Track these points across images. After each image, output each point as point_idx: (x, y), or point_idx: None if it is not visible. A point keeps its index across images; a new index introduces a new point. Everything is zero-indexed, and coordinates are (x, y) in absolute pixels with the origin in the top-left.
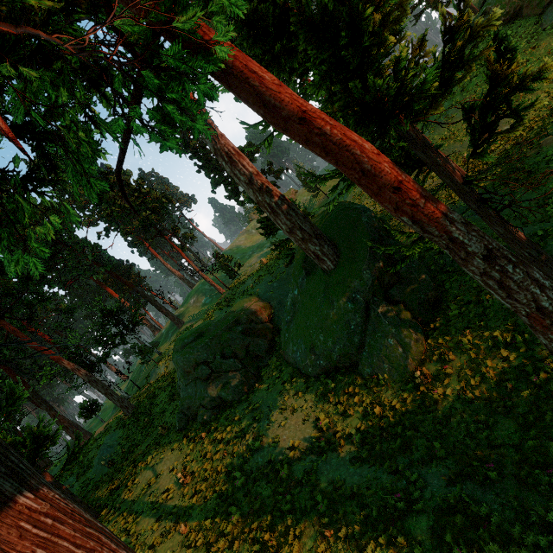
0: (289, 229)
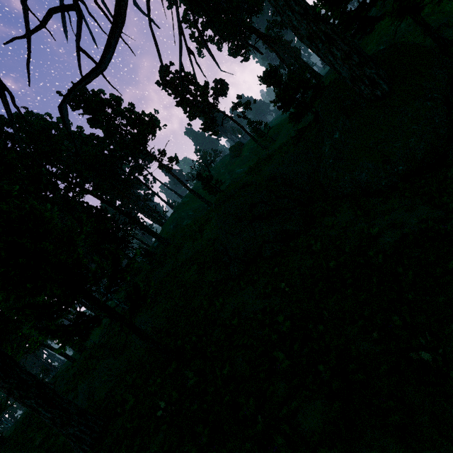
0: (346, 55)
